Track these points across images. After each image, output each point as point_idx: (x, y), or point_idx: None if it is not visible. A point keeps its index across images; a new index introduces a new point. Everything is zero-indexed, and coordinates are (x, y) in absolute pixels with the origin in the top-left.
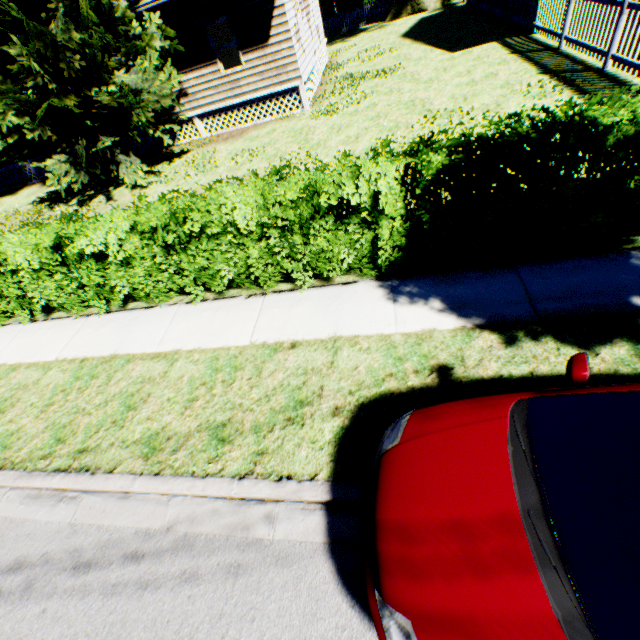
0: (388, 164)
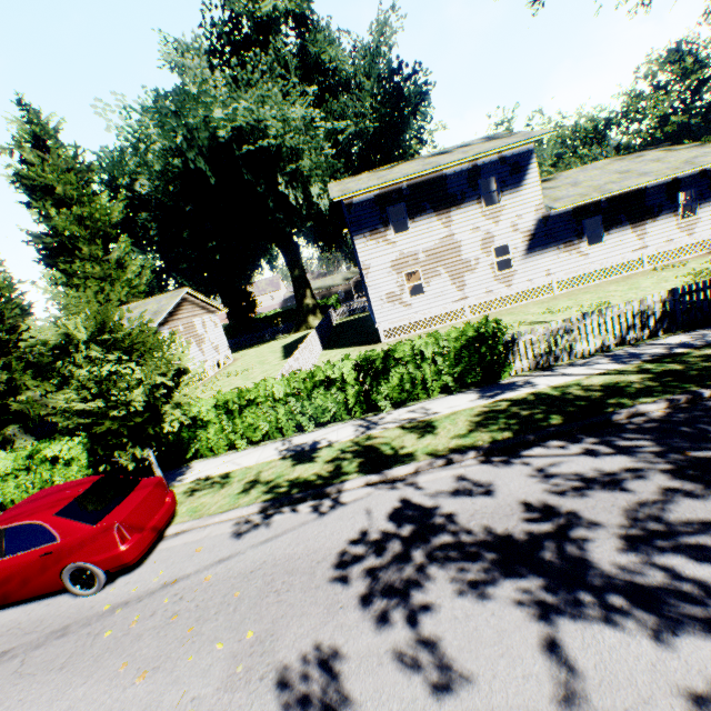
0: (74, 437)
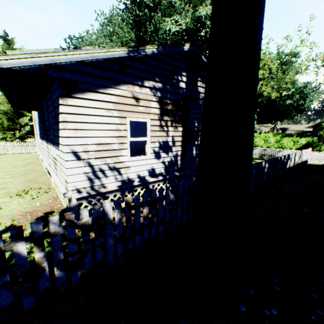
0: None
